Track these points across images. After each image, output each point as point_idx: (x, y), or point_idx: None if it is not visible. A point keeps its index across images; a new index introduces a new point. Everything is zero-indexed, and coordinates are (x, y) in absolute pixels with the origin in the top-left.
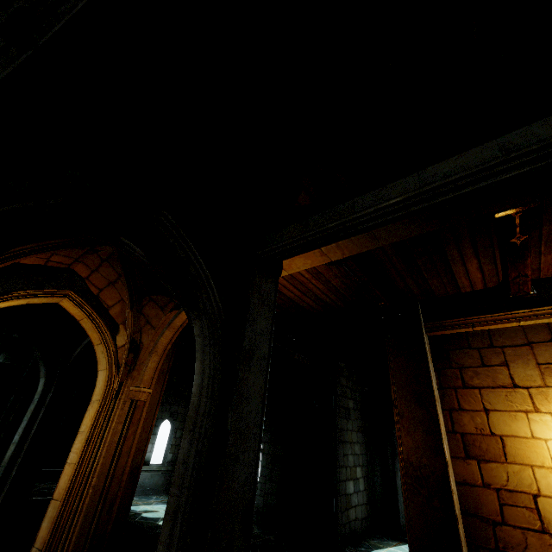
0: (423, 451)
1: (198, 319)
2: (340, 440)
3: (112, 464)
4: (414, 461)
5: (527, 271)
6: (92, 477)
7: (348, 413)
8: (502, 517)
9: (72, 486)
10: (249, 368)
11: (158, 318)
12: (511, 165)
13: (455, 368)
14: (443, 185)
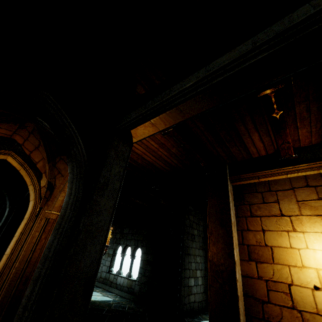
0: (222, 255)
1: (71, 162)
2: (186, 253)
3: (29, 255)
4: (216, 261)
5: (288, 139)
6: (16, 262)
7: (193, 237)
8: (268, 298)
9: (4, 267)
10: (102, 194)
11: (65, 170)
12: (256, 51)
13: (247, 205)
14: (217, 70)
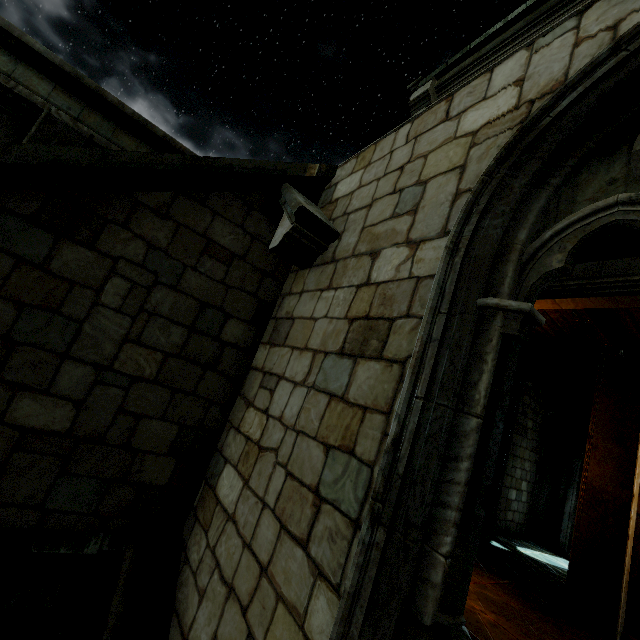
0: (610, 481)
1: None
2: (511, 453)
3: None
4: (597, 485)
5: None
6: None
7: (524, 431)
8: None
9: None
10: None
11: None
12: None
13: None
14: None
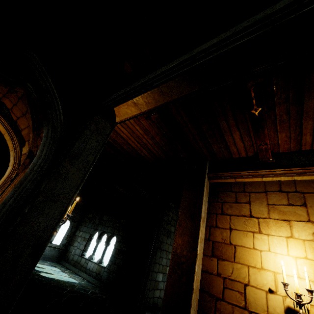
0: (186, 247)
1: (47, 127)
2: (159, 247)
3: None
4: (179, 252)
5: (266, 140)
6: None
7: (169, 234)
8: (223, 295)
9: None
10: (73, 163)
11: None
12: (236, 37)
13: (220, 202)
14: (198, 53)
